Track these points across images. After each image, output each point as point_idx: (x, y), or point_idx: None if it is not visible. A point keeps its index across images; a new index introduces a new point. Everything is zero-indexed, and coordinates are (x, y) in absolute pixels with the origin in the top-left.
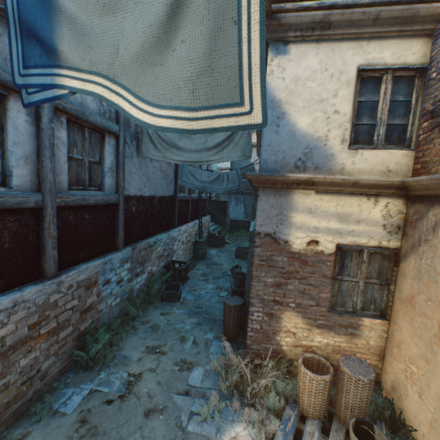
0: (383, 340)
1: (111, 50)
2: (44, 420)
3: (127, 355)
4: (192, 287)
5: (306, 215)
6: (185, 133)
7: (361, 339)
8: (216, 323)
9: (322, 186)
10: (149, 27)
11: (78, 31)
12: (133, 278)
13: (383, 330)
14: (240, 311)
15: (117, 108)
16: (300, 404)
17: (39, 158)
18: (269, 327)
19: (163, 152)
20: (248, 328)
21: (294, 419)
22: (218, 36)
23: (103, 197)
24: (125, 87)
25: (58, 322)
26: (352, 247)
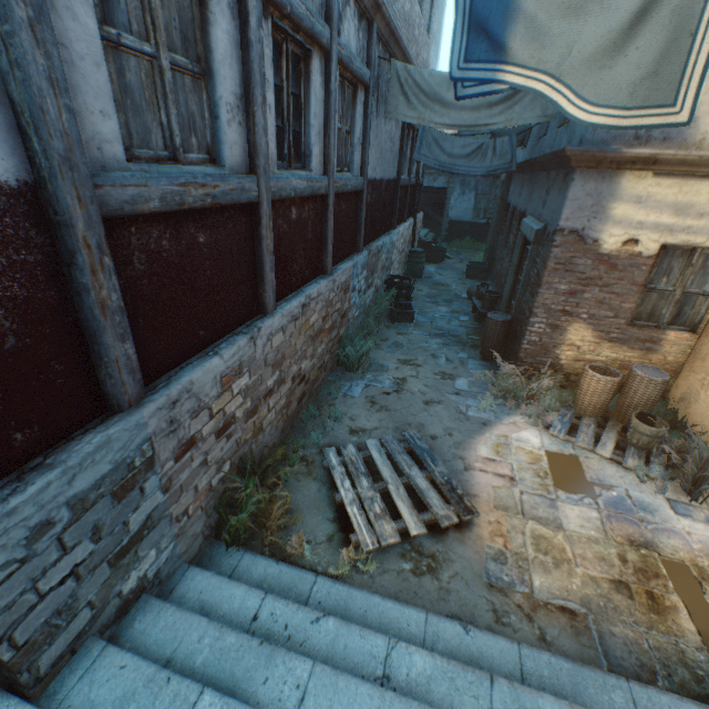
0: (684, 357)
1: (563, 51)
2: (339, 399)
3: (382, 364)
4: (420, 309)
5: (632, 206)
6: (613, 129)
7: (657, 355)
8: (466, 345)
9: (665, 166)
10: (608, 32)
11: (533, 31)
12: (366, 290)
13: (689, 346)
14: (506, 329)
15: (554, 106)
16: (578, 405)
17: (326, 133)
18: (550, 340)
19: (420, 112)
20: (524, 341)
21: (570, 416)
22: (671, 46)
23: (355, 182)
24: (567, 87)
25: (331, 322)
26: (681, 249)
